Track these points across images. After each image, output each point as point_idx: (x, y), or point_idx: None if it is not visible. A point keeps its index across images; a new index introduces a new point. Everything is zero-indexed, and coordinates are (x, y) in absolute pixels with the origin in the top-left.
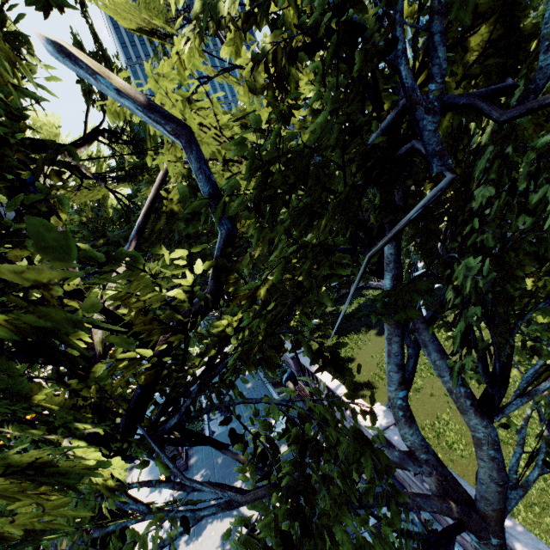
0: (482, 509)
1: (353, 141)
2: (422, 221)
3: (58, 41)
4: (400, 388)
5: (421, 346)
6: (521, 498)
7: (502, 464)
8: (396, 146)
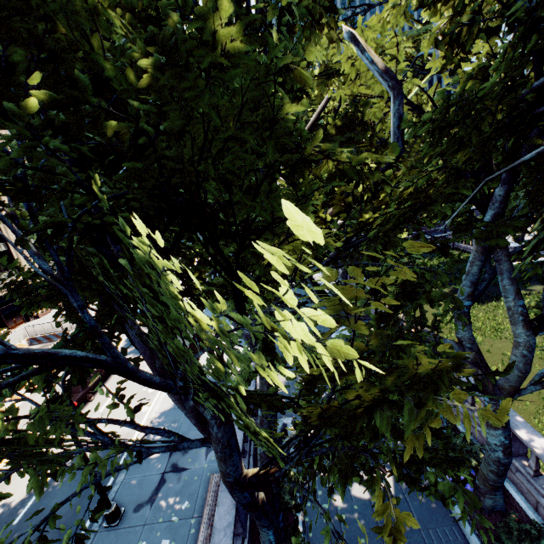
0: (501, 384)
1: (503, 100)
2: (538, 169)
3: (352, 32)
4: (468, 299)
5: (497, 274)
6: (535, 390)
7: (530, 361)
8: (538, 105)
